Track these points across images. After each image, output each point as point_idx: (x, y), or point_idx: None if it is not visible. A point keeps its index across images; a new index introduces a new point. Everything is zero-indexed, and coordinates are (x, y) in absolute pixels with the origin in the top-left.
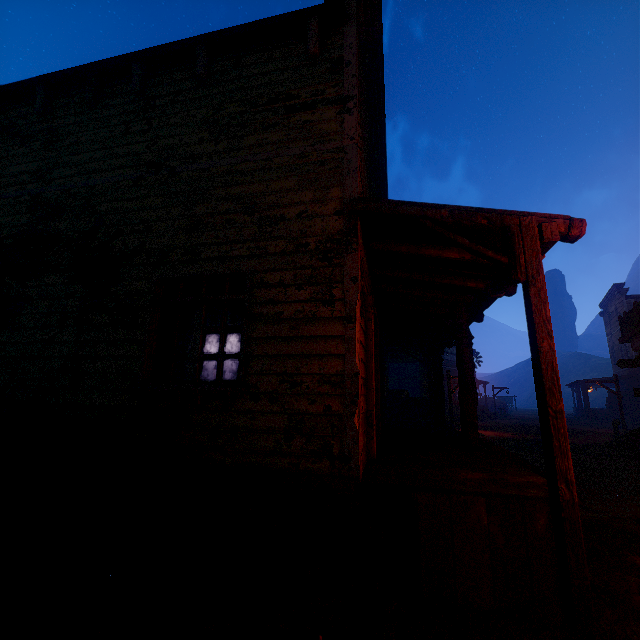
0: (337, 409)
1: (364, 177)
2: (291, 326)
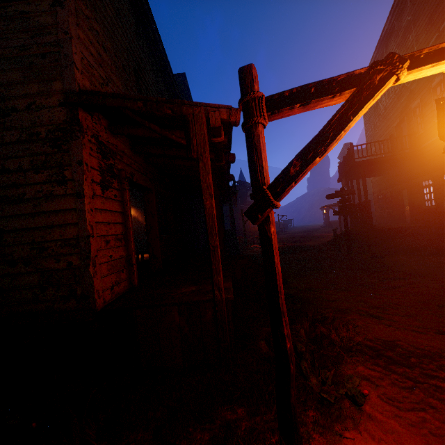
0: (77, 263)
1: (116, 69)
2: (34, 204)
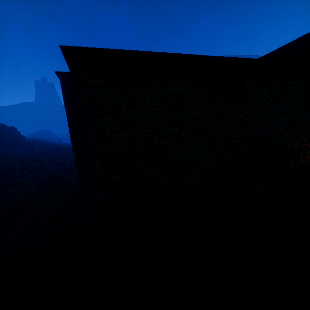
0: None
1: None
2: None
